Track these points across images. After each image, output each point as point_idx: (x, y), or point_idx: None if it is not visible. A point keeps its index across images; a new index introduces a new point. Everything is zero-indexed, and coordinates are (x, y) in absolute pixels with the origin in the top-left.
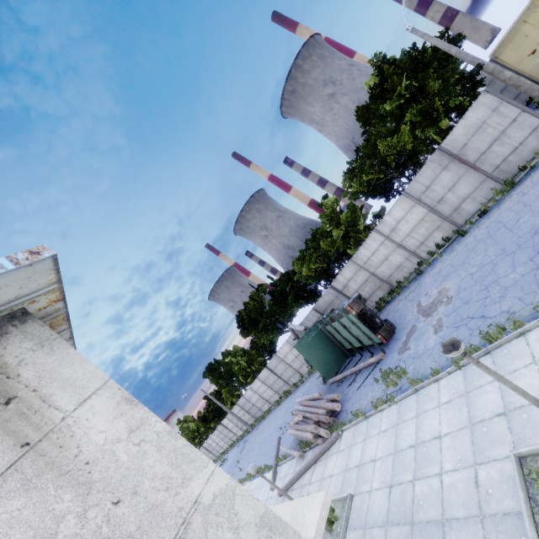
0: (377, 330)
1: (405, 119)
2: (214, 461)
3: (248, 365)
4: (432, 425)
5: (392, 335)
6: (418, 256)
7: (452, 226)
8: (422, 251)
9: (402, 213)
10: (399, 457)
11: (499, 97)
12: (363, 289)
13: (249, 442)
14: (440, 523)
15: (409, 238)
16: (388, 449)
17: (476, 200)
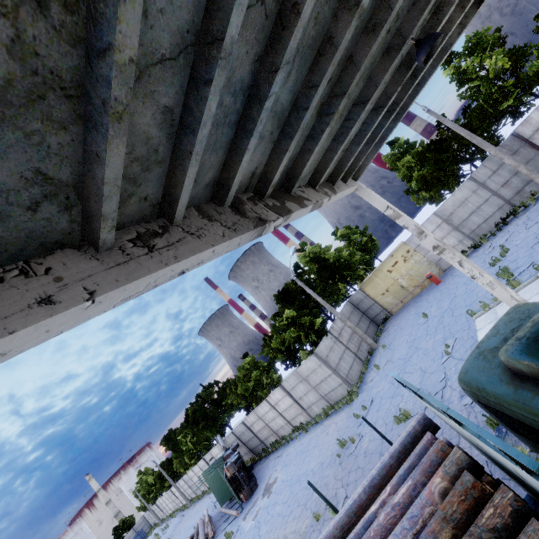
0: (241, 490)
1: (285, 336)
2: (163, 520)
3: (195, 447)
4: None
5: (251, 496)
6: (292, 425)
7: (308, 416)
8: (294, 423)
9: (280, 397)
10: None
11: (320, 361)
12: (263, 431)
13: (183, 521)
14: None
15: (286, 412)
16: None
17: (319, 407)
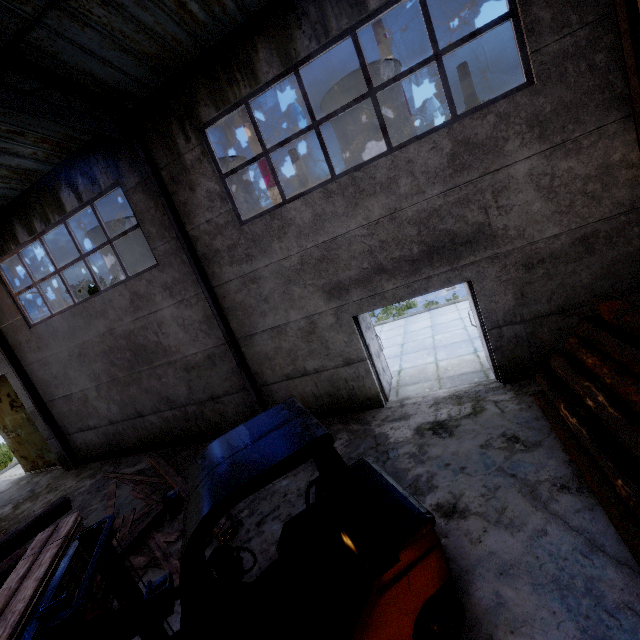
0: None
1: None
2: None
3: None
4: (451, 317)
5: None
6: None
7: None
8: None
9: None
10: (412, 333)
11: None
12: None
13: None
14: (467, 340)
15: None
16: (396, 334)
17: None
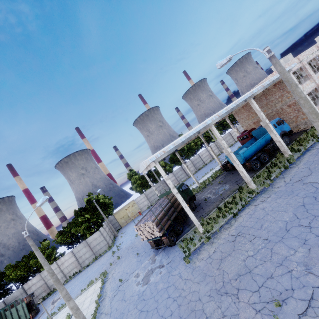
0: (31, 311)
1: (82, 226)
2: None
3: None
4: None
5: (37, 315)
6: (66, 277)
7: (81, 267)
8: (68, 275)
9: (68, 258)
10: None
11: (101, 233)
12: (38, 290)
13: None
14: None
15: (66, 269)
16: None
17: (89, 260)
